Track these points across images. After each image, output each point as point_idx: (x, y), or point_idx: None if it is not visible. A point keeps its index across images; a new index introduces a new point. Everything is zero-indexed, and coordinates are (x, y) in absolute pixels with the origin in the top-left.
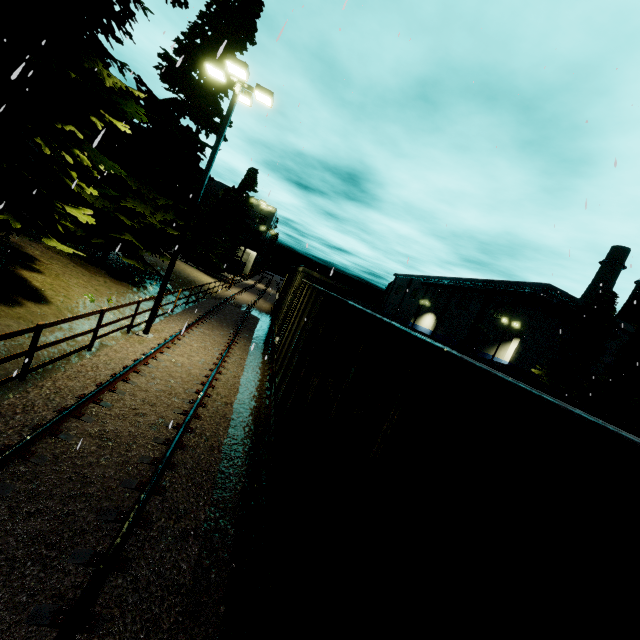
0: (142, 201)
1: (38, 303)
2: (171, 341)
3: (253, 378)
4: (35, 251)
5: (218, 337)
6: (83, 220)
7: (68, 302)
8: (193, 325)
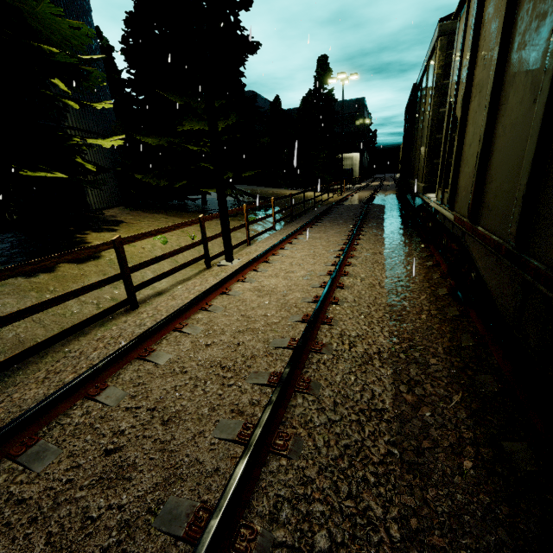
0: (200, 119)
1: (82, 263)
2: (261, 260)
3: (408, 278)
4: (129, 217)
5: (333, 237)
6: (108, 146)
7: (129, 252)
8: (297, 233)
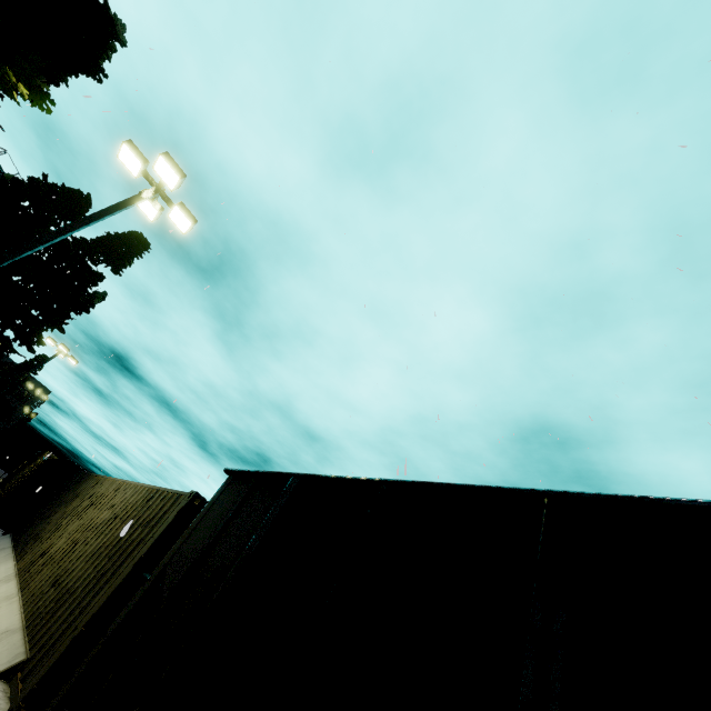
0: None
1: None
2: None
3: None
4: None
5: None
6: None
7: None
8: None
